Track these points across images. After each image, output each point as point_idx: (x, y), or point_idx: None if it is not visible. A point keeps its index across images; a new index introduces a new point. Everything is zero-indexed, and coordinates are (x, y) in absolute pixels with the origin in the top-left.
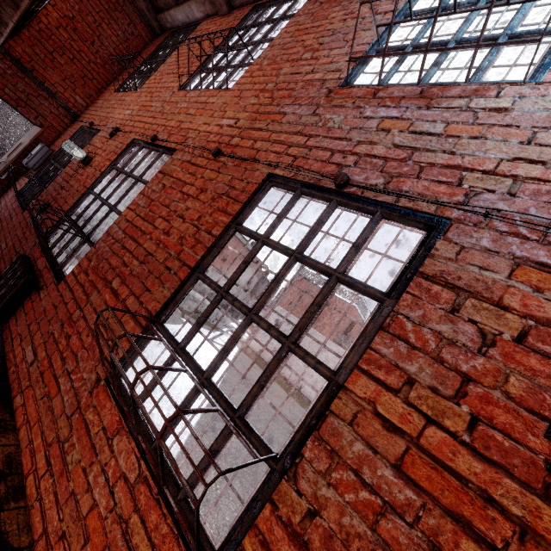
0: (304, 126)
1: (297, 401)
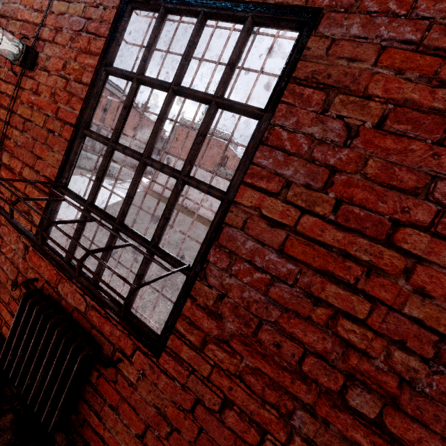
0: None
1: (188, 216)
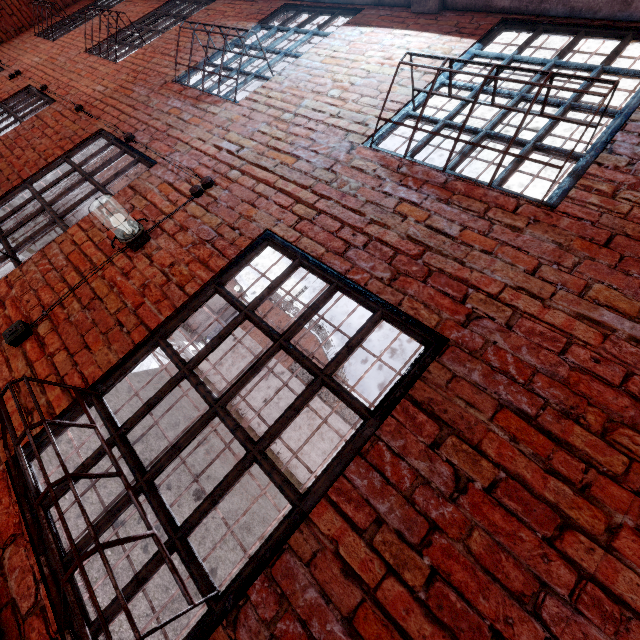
0: (138, 102)
1: None
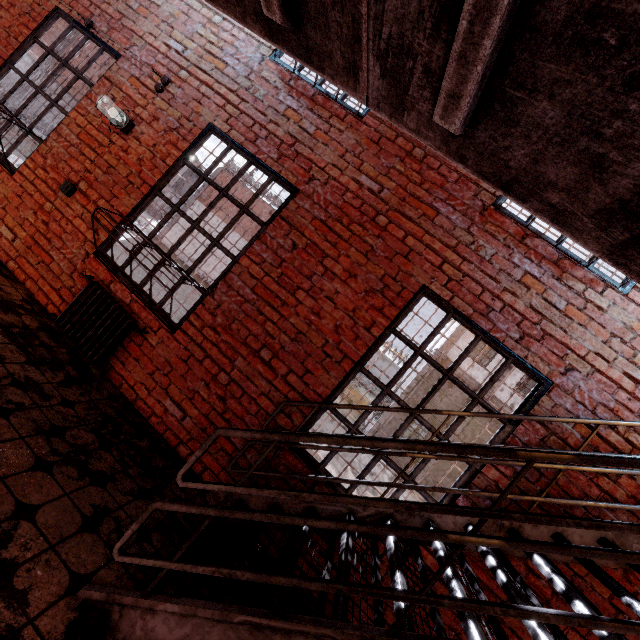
0: None
1: None
